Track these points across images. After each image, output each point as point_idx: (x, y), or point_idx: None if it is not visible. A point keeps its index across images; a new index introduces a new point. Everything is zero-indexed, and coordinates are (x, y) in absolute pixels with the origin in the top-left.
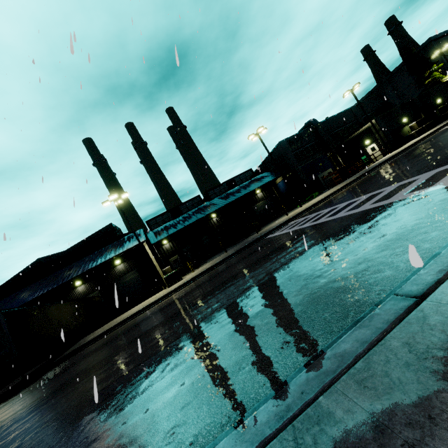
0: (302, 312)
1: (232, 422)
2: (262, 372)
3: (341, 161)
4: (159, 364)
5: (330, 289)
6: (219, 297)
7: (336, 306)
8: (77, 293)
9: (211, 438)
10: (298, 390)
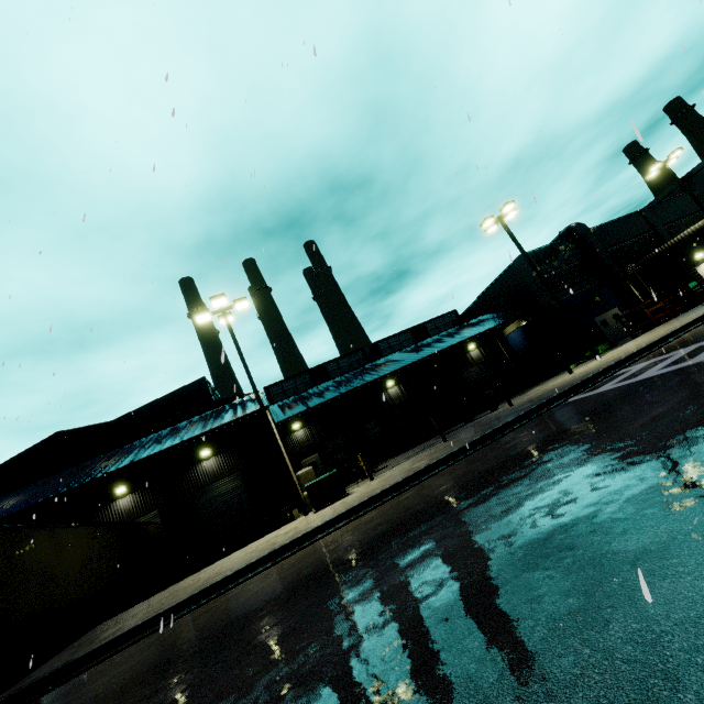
0: None
1: None
2: None
3: (639, 294)
4: None
5: None
6: None
7: None
8: (114, 512)
9: None
10: None
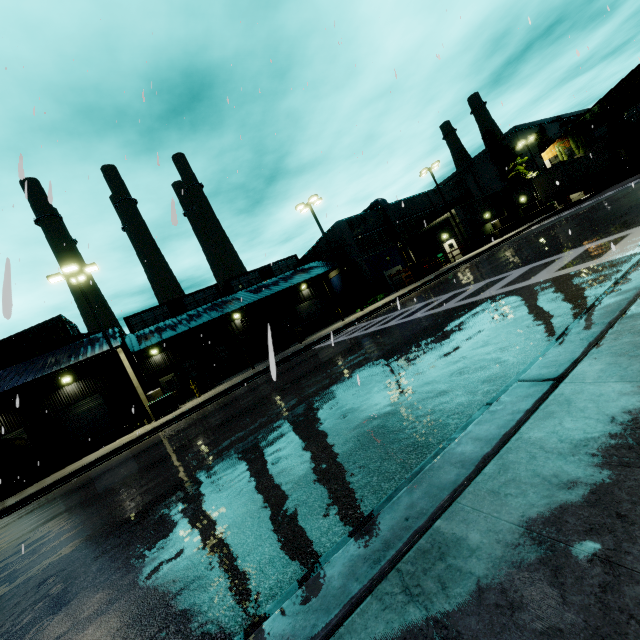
0: (380, 427)
1: (276, 595)
2: (324, 512)
3: (414, 257)
4: (136, 530)
5: (417, 395)
6: (244, 424)
7: (430, 414)
8: None
9: (237, 629)
10: (399, 518)
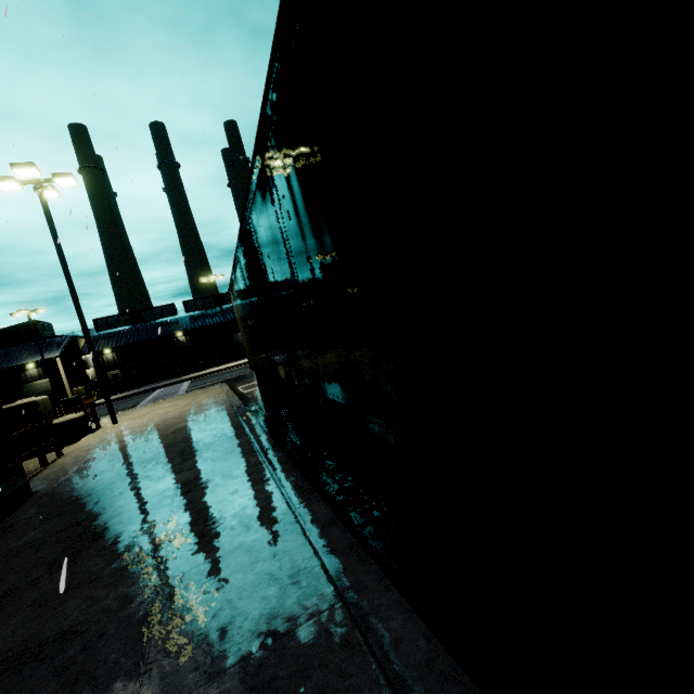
0: None
1: None
2: None
3: None
4: None
5: None
6: None
7: None
8: None
9: None
10: None
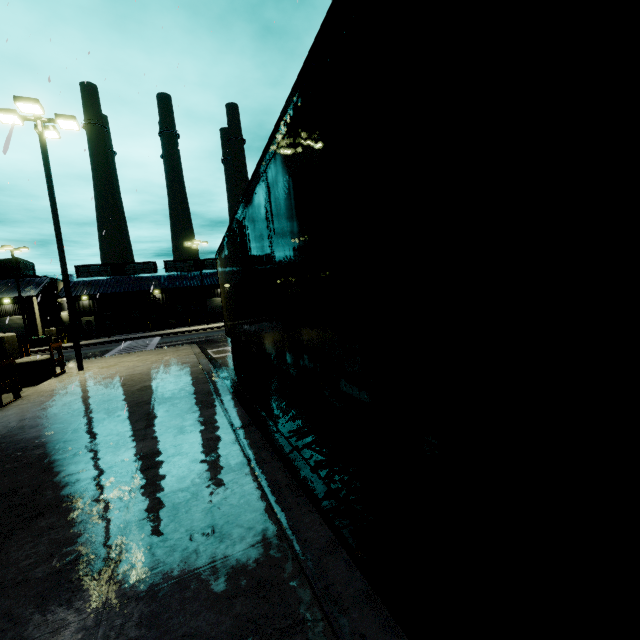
0: None
1: None
2: None
3: None
4: None
5: None
6: None
7: None
8: None
9: None
10: None
